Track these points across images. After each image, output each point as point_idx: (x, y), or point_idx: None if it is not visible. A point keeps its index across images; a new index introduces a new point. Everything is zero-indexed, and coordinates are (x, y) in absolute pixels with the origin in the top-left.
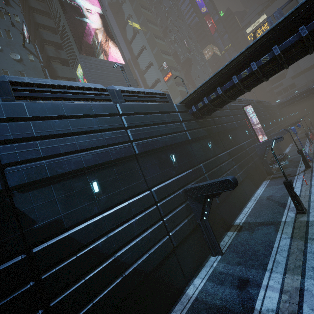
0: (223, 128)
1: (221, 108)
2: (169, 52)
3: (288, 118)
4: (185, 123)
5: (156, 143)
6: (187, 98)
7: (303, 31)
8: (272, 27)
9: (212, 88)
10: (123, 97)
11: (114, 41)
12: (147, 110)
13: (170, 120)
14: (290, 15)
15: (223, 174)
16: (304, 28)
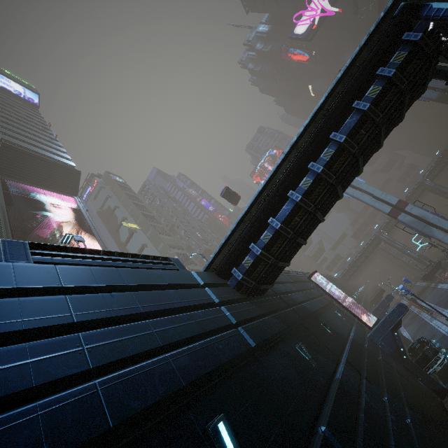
0: (304, 310)
1: (288, 264)
2: (180, 246)
3: (363, 293)
4: (228, 307)
5: (140, 386)
6: (218, 259)
7: (361, 105)
8: (314, 111)
9: (258, 224)
10: (32, 257)
11: (92, 235)
12: (112, 281)
13: (186, 303)
14: (329, 99)
15: (388, 437)
16: (360, 102)
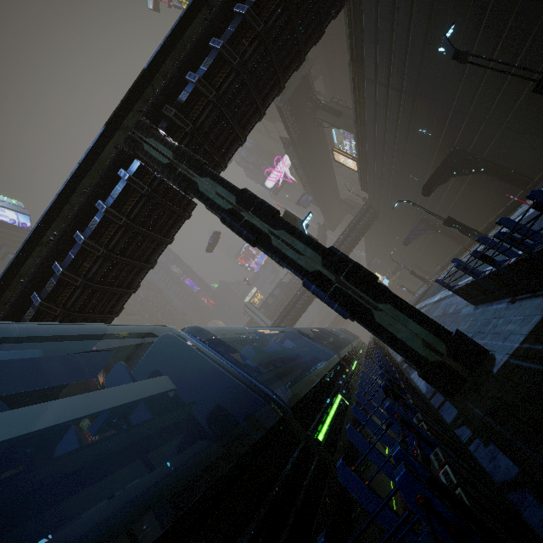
0: None
1: None
2: None
3: None
4: None
5: None
6: None
7: None
8: None
9: None
10: None
11: None
12: None
13: None
14: None
15: None
16: None
